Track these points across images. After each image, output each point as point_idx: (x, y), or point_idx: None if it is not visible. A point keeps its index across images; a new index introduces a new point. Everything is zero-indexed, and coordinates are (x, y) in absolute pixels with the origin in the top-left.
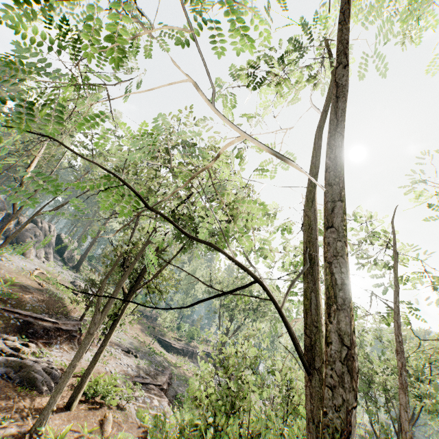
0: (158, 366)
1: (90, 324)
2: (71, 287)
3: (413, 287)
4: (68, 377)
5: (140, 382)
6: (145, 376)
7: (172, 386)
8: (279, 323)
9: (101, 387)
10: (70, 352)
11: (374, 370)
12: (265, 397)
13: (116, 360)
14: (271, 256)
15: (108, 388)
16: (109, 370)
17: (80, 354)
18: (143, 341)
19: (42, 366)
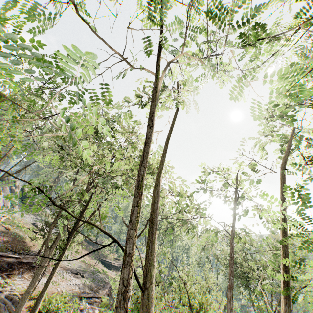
0: (100, 282)
1: (42, 258)
2: (32, 228)
3: (254, 215)
4: (25, 301)
5: (85, 297)
6: (89, 291)
7: (111, 296)
8: (168, 248)
9: (53, 305)
10: (30, 280)
11: (251, 268)
12: (164, 300)
13: (67, 281)
14: (162, 202)
15: (58, 305)
16: (61, 290)
17: (34, 283)
18: (89, 263)
19: (5, 294)
